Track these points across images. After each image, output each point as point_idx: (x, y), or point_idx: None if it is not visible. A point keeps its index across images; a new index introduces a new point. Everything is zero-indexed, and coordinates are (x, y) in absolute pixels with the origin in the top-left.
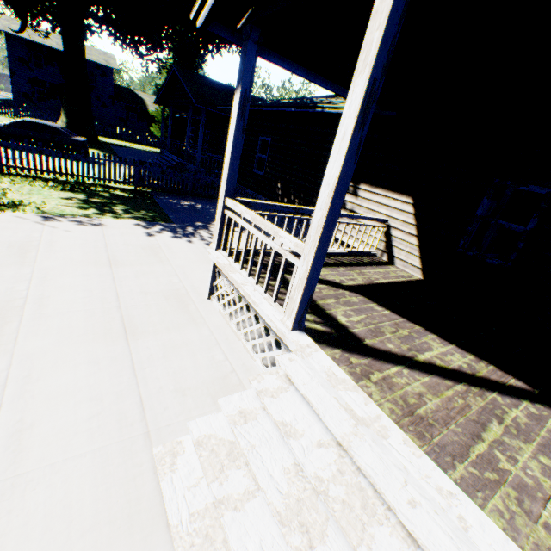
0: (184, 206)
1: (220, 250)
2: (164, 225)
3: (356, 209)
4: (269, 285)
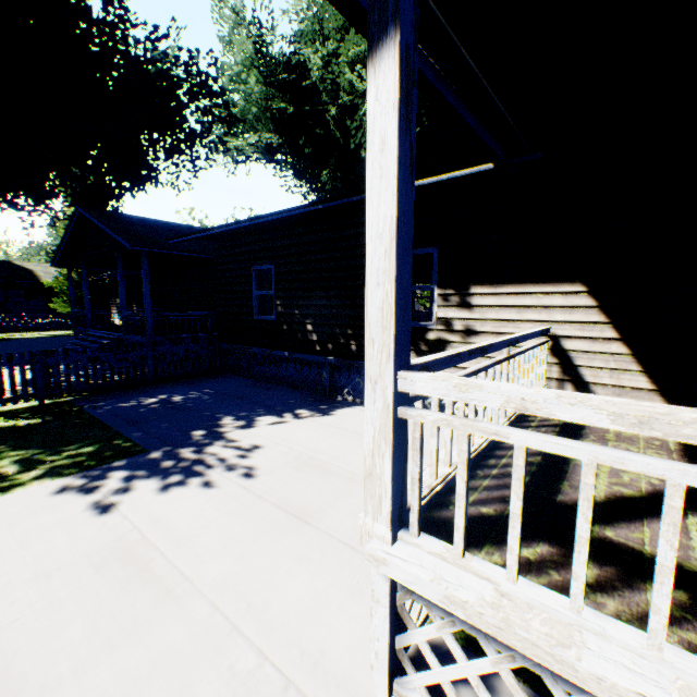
0: (151, 406)
1: (404, 532)
2: (127, 464)
3: (477, 326)
4: (675, 620)
